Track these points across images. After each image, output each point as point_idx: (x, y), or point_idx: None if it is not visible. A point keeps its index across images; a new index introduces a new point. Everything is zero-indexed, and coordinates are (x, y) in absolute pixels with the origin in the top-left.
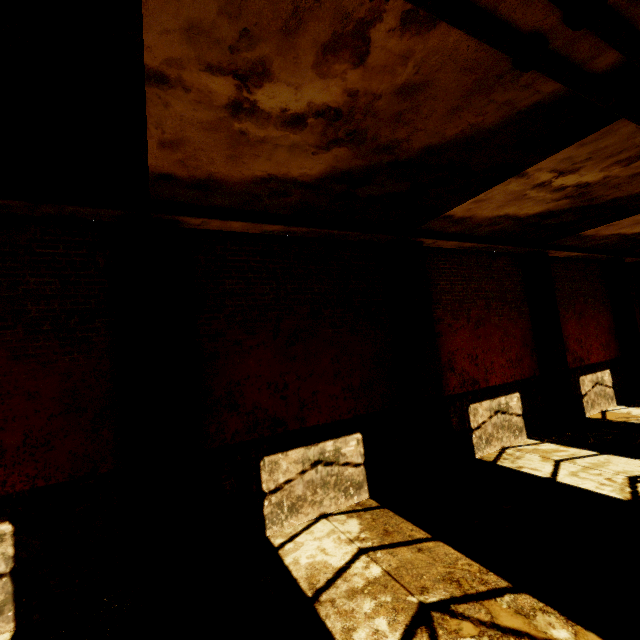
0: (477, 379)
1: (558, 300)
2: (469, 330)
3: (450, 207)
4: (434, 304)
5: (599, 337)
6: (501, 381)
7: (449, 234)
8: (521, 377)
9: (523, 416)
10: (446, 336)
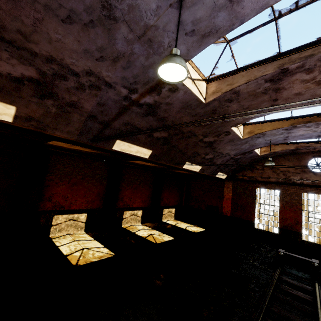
0: (64, 206)
1: (125, 181)
2: (67, 186)
3: (45, 142)
4: (50, 173)
5: (142, 198)
6: (78, 208)
7: (64, 148)
8: (91, 208)
9: (86, 223)
10: (52, 187)
